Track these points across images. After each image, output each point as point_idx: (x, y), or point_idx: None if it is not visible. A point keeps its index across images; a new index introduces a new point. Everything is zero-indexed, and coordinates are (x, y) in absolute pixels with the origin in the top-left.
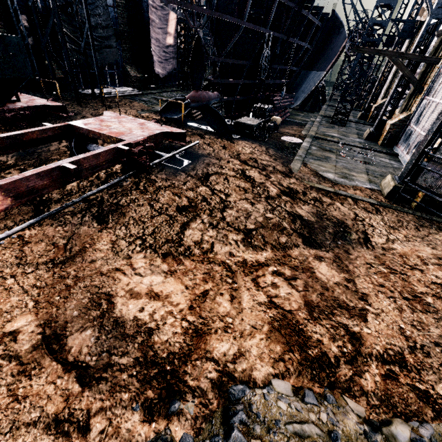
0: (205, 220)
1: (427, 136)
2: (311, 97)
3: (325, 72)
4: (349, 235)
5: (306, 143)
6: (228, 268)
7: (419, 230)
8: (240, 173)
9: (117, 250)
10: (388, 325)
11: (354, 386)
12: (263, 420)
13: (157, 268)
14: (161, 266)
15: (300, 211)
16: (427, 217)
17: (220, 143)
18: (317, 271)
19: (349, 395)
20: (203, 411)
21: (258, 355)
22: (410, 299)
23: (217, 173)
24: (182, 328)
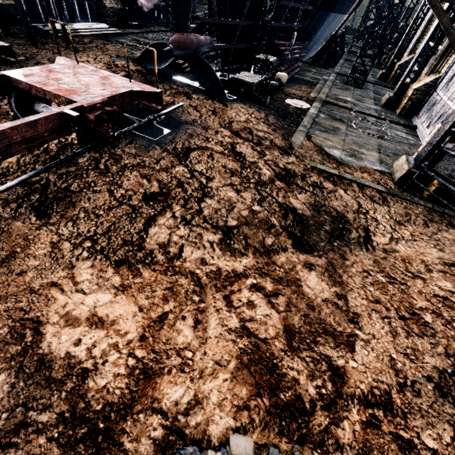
0: (177, 214)
1: None
2: (328, 47)
3: (347, 15)
4: (348, 233)
5: (314, 110)
6: (196, 281)
7: (428, 226)
8: (229, 148)
9: (56, 256)
10: (378, 356)
11: (329, 438)
12: None
13: (106, 282)
14: (111, 278)
15: (295, 202)
16: (438, 209)
17: (210, 106)
18: (304, 283)
19: (322, 451)
20: None
21: (218, 402)
22: (407, 318)
23: (201, 147)
24: (127, 367)
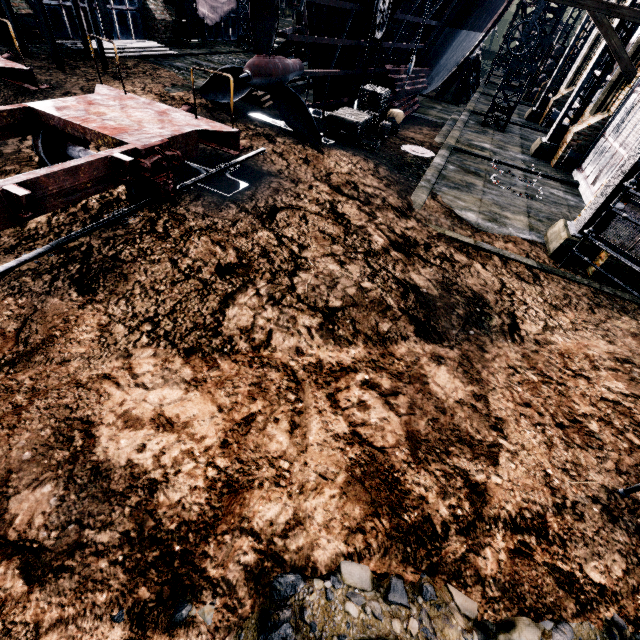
0: (262, 291)
1: (630, 159)
2: (457, 76)
3: (483, 33)
4: (488, 319)
5: (440, 159)
6: (291, 375)
7: (594, 312)
8: (328, 207)
9: (108, 342)
10: (529, 471)
11: (467, 569)
12: (319, 635)
13: (174, 376)
14: (181, 371)
15: (417, 278)
16: (608, 290)
17: (301, 152)
18: (432, 380)
19: (458, 583)
20: (228, 618)
21: (325, 523)
22: (566, 426)
23: (291, 206)
24: (206, 479)
